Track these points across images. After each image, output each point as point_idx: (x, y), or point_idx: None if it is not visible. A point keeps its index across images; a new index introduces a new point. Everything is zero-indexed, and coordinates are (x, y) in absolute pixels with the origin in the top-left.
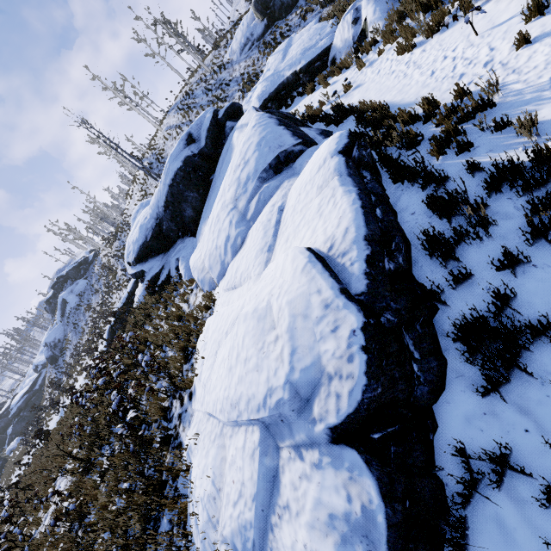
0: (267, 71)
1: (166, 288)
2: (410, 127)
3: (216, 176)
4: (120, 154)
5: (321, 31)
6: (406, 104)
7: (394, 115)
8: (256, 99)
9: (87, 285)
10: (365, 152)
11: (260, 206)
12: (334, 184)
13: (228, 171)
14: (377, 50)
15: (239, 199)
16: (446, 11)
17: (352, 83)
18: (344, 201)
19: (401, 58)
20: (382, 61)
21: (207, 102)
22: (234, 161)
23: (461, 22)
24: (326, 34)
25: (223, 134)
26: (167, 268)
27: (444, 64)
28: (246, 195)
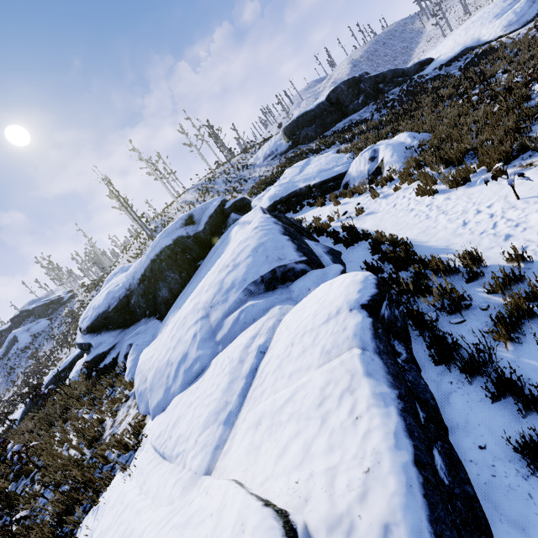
0: (283, 178)
1: (102, 380)
2: (451, 284)
3: (204, 263)
4: (129, 213)
5: (338, 160)
6: (435, 249)
7: (424, 260)
8: (267, 198)
9: (47, 326)
10: (397, 311)
11: (237, 328)
12: (353, 365)
13: (214, 267)
14: (392, 186)
15: (215, 307)
16: (471, 170)
17: (365, 209)
18: (376, 426)
19: (421, 199)
20: (398, 197)
21: (225, 189)
22: (224, 258)
23: (491, 182)
24: (343, 163)
25: (225, 224)
26: (117, 349)
27: (479, 217)
28: (225, 305)
